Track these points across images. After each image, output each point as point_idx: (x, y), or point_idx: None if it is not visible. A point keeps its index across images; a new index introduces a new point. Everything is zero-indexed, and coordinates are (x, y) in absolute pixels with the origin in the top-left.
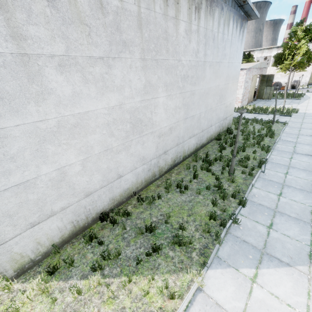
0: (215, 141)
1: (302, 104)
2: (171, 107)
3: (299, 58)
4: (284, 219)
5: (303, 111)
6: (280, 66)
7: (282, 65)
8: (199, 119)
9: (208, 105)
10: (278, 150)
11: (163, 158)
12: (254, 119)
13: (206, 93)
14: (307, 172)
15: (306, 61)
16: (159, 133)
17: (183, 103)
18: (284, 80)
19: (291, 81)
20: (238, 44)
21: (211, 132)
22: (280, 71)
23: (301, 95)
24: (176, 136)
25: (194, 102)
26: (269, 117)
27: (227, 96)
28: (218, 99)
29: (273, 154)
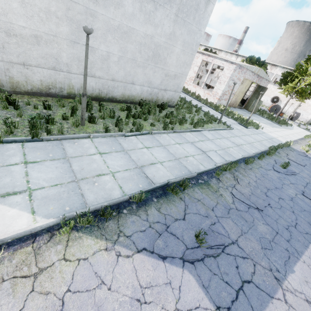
0: (136, 105)
1: (276, 129)
2: (37, 5)
3: (303, 85)
4: (60, 166)
5: (266, 131)
6: (284, 86)
7: (287, 86)
8: (105, 59)
9: (128, 52)
10: (179, 135)
11: (21, 70)
12: (207, 113)
13: (124, 32)
14: (169, 156)
15: (310, 92)
16: (8, 28)
17: (68, 15)
18: (289, 109)
19: (293, 111)
20: (201, 1)
21: (133, 92)
22: (281, 92)
23: (285, 123)
24: (51, 55)
25: (95, 29)
26: (227, 119)
27: (170, 62)
28: (151, 55)
29: (168, 134)
